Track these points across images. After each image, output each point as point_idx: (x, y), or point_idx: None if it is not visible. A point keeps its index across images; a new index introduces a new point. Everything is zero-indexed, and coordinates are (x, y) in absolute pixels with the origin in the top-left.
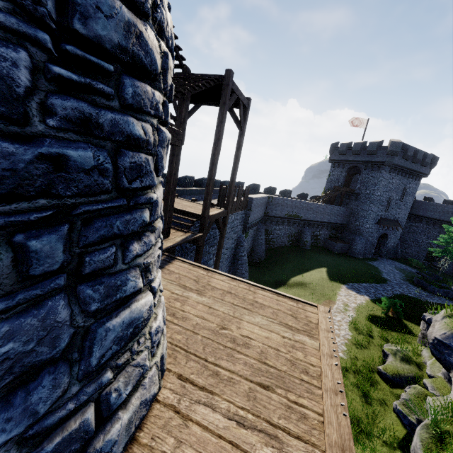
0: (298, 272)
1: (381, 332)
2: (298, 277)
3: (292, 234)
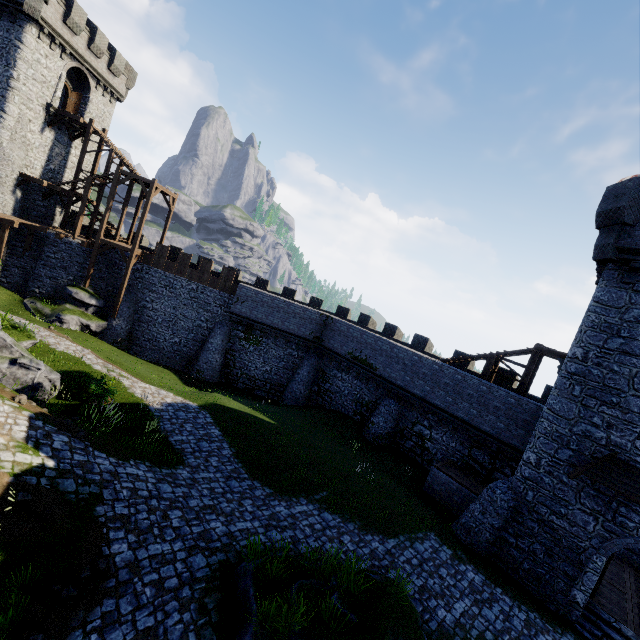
0: (245, 403)
1: (54, 367)
2: (221, 395)
3: (364, 401)
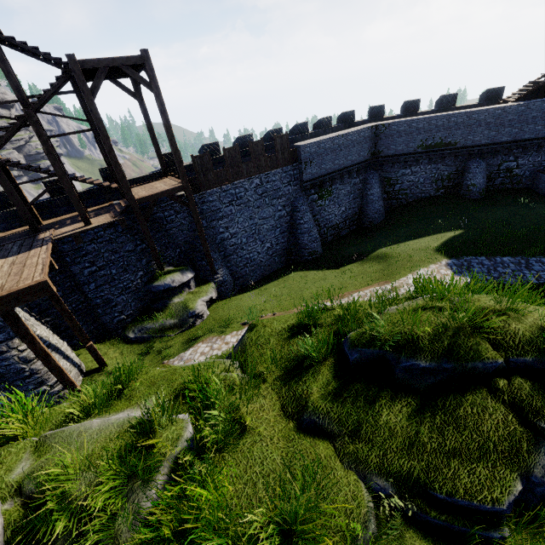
0: (402, 239)
1: None
2: (389, 248)
3: (444, 177)
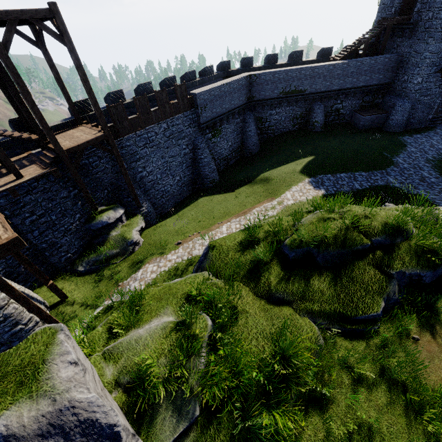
0: (276, 165)
1: None
2: (268, 173)
3: (297, 116)
